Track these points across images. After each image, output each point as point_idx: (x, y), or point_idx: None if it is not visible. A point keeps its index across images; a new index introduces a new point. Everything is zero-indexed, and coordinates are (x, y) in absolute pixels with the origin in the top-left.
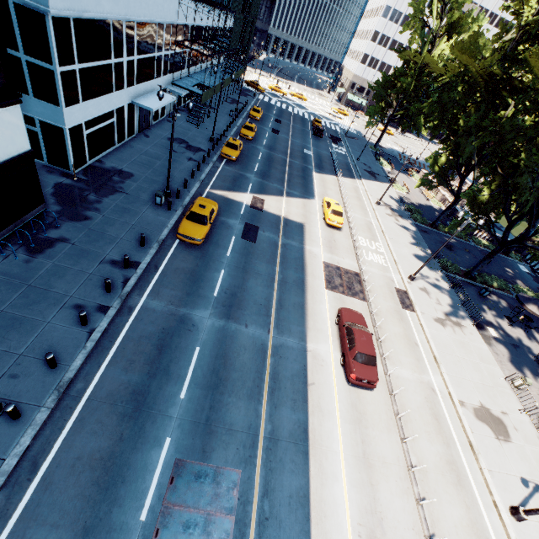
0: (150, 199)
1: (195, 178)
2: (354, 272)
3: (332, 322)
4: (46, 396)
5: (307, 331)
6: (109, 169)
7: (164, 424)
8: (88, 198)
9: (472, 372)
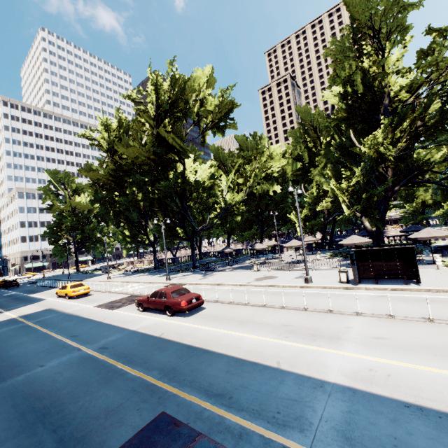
0: None
1: None
2: (127, 296)
3: (138, 313)
4: None
5: (122, 326)
6: None
7: None
8: None
9: (238, 277)
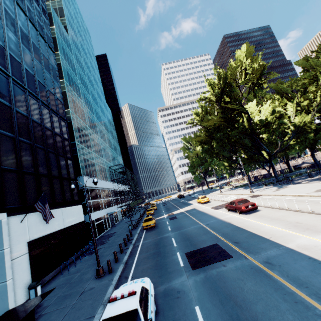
0: (126, 231)
1: (141, 222)
2: (225, 203)
3: (226, 212)
4: (119, 266)
5: (217, 217)
6: (106, 235)
7: (173, 252)
8: (103, 240)
9: (304, 189)
